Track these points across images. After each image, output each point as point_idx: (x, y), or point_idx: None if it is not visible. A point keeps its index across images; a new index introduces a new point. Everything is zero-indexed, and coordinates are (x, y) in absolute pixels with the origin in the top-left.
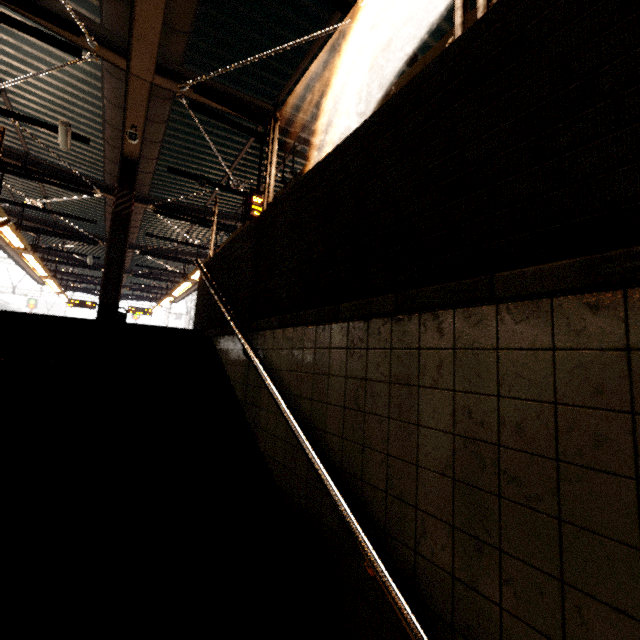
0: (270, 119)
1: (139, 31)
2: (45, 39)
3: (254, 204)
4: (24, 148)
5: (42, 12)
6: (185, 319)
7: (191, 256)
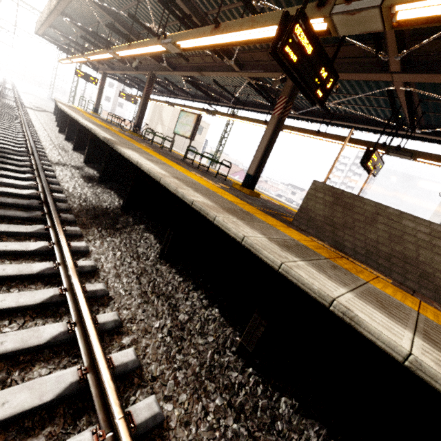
0: None
1: (437, 76)
2: (375, 39)
3: (371, 158)
4: (209, 12)
5: (401, 35)
6: (116, 89)
7: (214, 93)
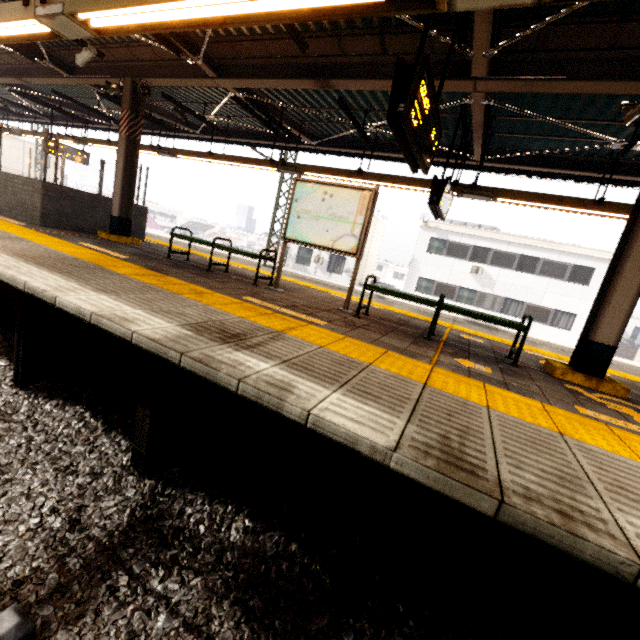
0: (62, 154)
1: None
2: None
3: (50, 147)
4: None
5: None
6: None
7: None
